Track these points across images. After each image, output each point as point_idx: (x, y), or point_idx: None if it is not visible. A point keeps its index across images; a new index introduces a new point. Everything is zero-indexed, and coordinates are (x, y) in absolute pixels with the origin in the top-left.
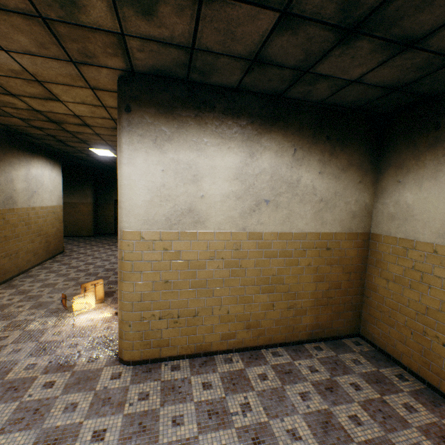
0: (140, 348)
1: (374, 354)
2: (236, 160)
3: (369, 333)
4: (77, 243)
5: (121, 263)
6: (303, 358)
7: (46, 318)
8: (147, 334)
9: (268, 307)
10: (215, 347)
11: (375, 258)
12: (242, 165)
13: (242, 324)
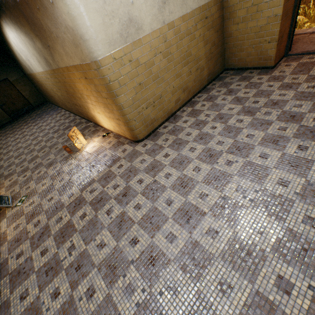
0: (145, 129)
1: (236, 73)
2: None
3: (231, 64)
4: None
5: (110, 86)
6: (211, 91)
7: (67, 163)
8: (144, 120)
9: (189, 74)
10: (174, 110)
11: (229, 13)
12: None
13: (181, 91)
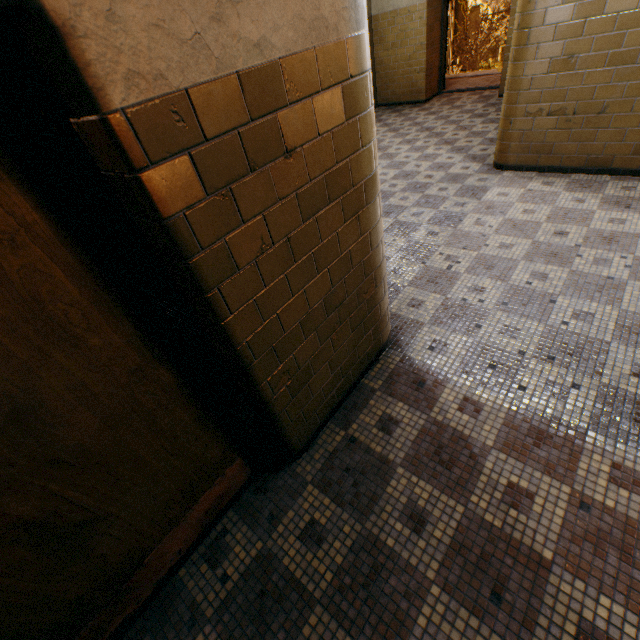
0: None
1: (389, 108)
2: None
3: (383, 99)
4: None
5: None
6: None
7: None
8: None
9: None
10: None
11: (378, 37)
12: None
13: None
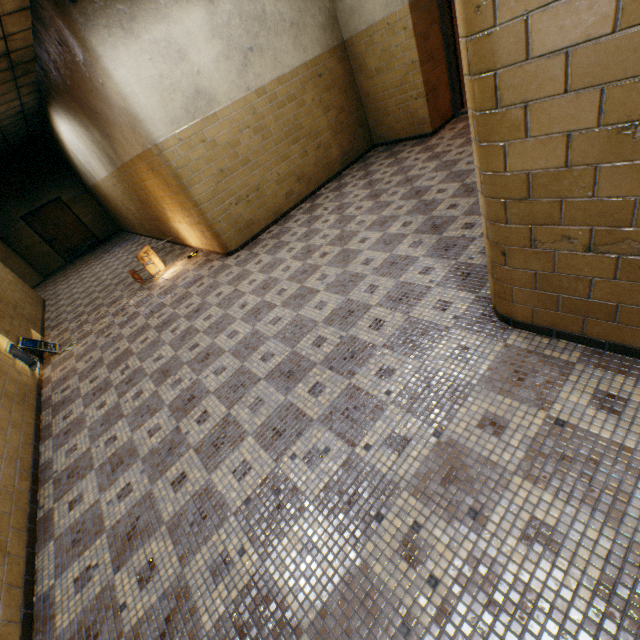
0: (238, 235)
1: (387, 148)
2: (202, 15)
3: (380, 137)
4: (40, 292)
5: (178, 174)
6: (345, 178)
7: (136, 296)
8: (235, 222)
9: (304, 156)
10: (286, 208)
11: (358, 65)
12: (210, 17)
13: (293, 180)
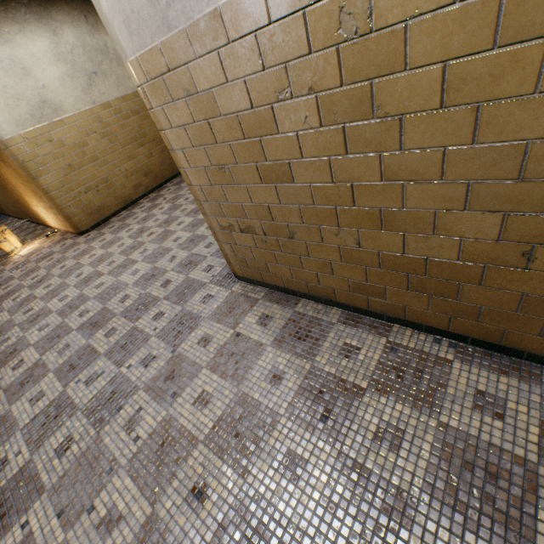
0: (89, 218)
1: None
2: (46, 43)
3: None
4: None
5: (26, 167)
6: None
7: None
8: (86, 207)
9: (150, 156)
10: (135, 197)
11: None
12: (54, 46)
13: (141, 175)
